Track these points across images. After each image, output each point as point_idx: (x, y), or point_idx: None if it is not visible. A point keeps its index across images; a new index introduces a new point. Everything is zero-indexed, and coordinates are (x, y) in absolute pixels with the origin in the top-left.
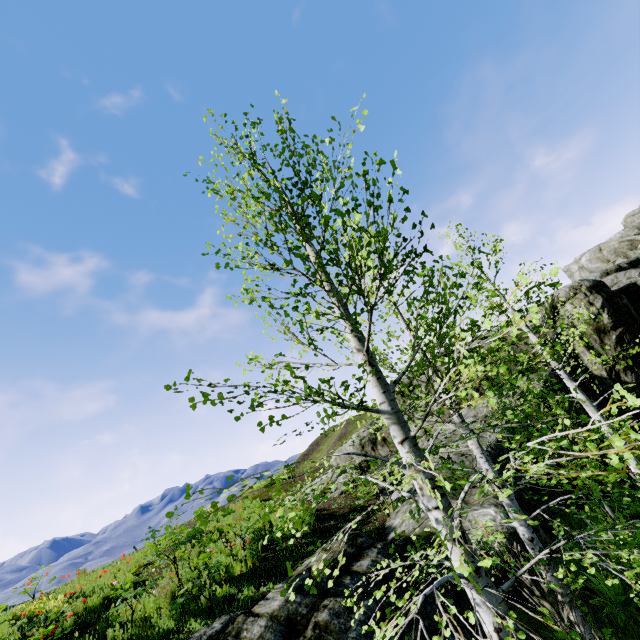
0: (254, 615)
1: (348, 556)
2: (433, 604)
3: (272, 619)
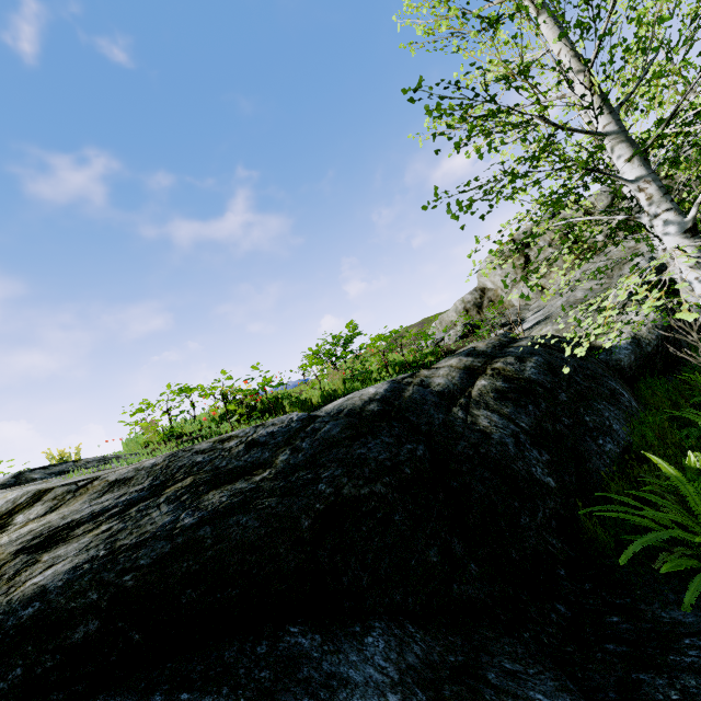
0: (435, 368)
1: (503, 342)
2: (591, 365)
3: (453, 368)
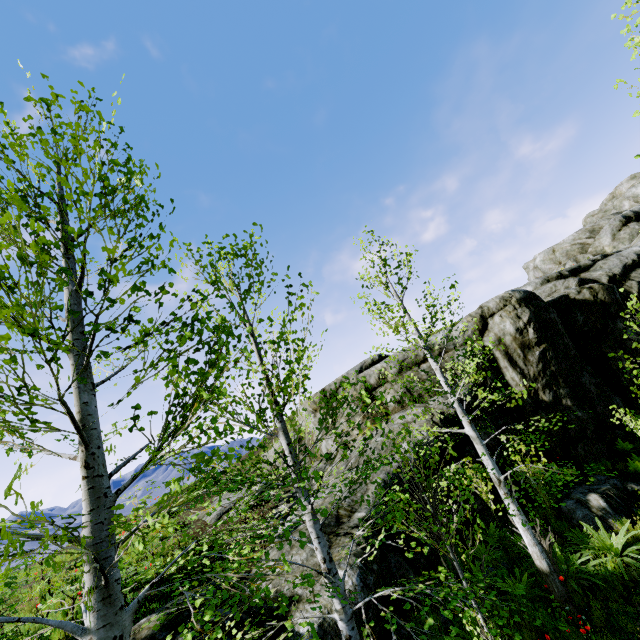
0: None
1: None
2: None
3: None
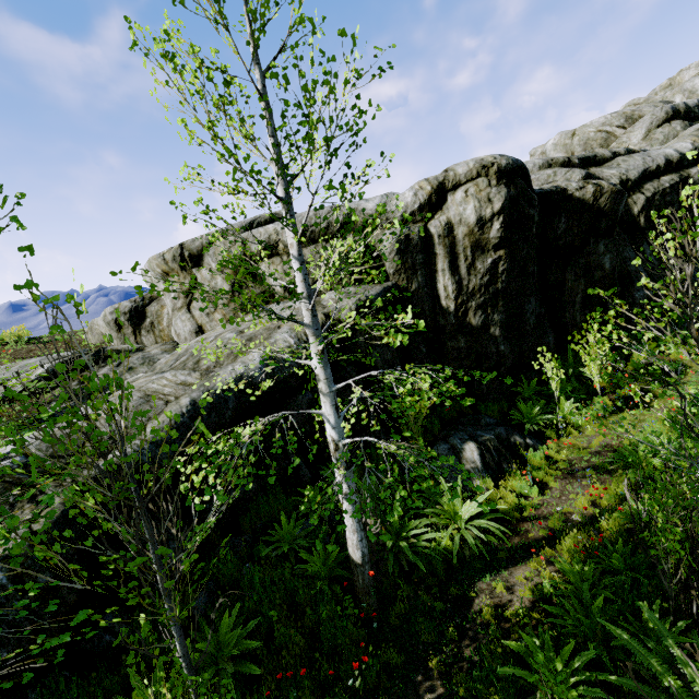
0: None
1: None
2: None
3: None
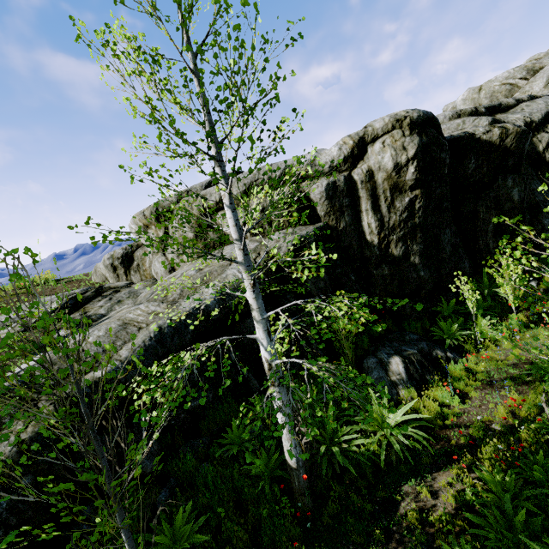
0: None
1: None
2: None
3: None
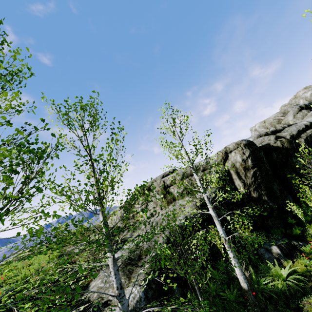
0: None
1: None
2: None
3: None
